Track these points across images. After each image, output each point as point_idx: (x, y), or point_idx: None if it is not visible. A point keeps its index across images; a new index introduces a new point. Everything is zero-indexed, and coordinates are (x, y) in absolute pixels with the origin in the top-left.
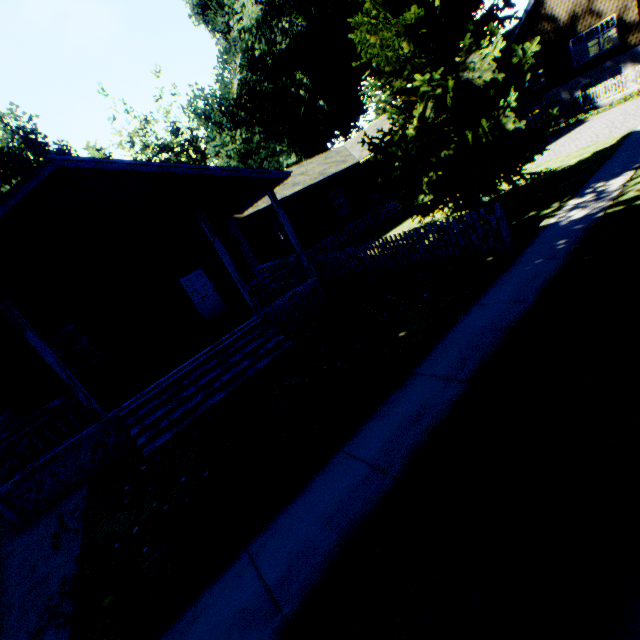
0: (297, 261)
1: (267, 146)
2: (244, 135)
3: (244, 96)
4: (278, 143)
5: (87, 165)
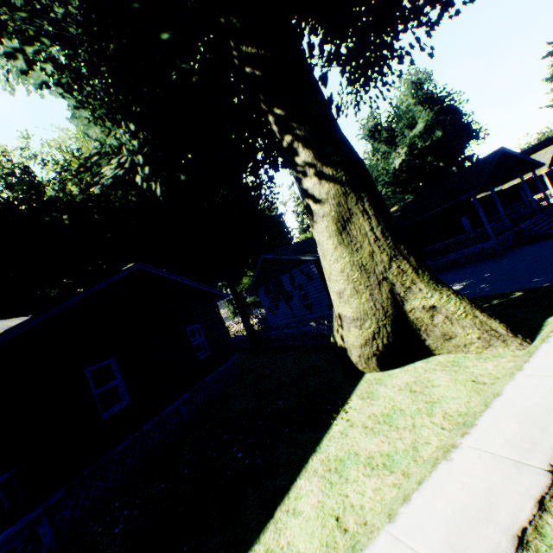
0: (545, 200)
1: (394, 197)
2: (387, 189)
3: (398, 168)
4: (401, 196)
5: (506, 151)
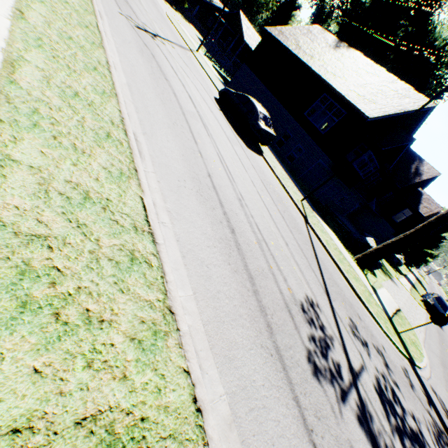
0: None
1: None
2: None
3: None
4: None
5: None
